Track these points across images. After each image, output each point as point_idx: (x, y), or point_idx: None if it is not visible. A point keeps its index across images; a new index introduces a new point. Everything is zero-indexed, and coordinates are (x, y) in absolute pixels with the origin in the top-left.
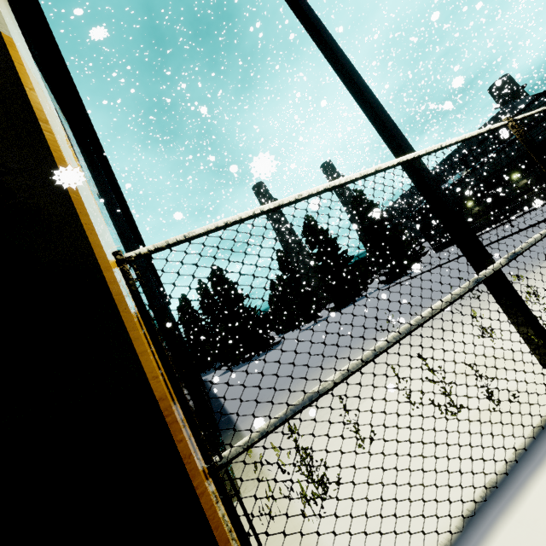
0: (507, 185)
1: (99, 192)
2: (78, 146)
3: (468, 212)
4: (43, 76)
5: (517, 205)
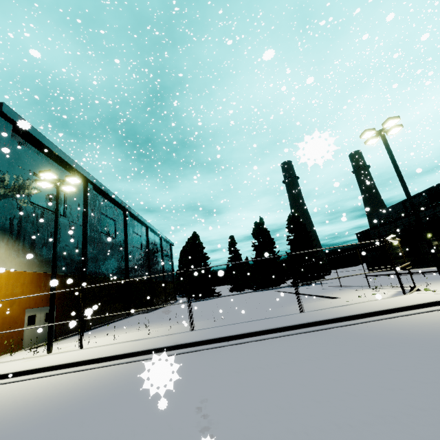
0: (422, 240)
1: (83, 217)
2: (83, 195)
3: (394, 250)
4: (70, 173)
5: (428, 260)
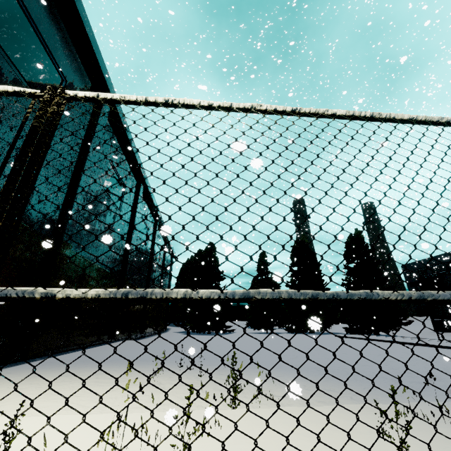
0: None
1: (82, 144)
2: (92, 112)
3: None
4: (81, 60)
5: None
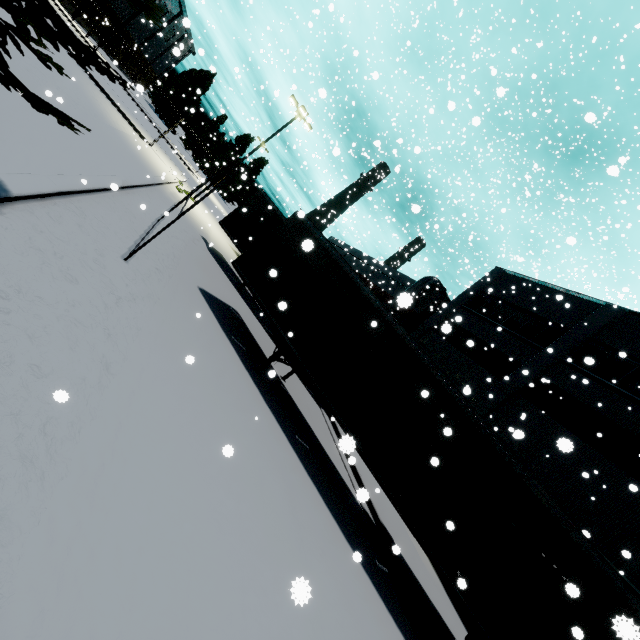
0: None
1: None
2: None
3: None
4: None
5: None
